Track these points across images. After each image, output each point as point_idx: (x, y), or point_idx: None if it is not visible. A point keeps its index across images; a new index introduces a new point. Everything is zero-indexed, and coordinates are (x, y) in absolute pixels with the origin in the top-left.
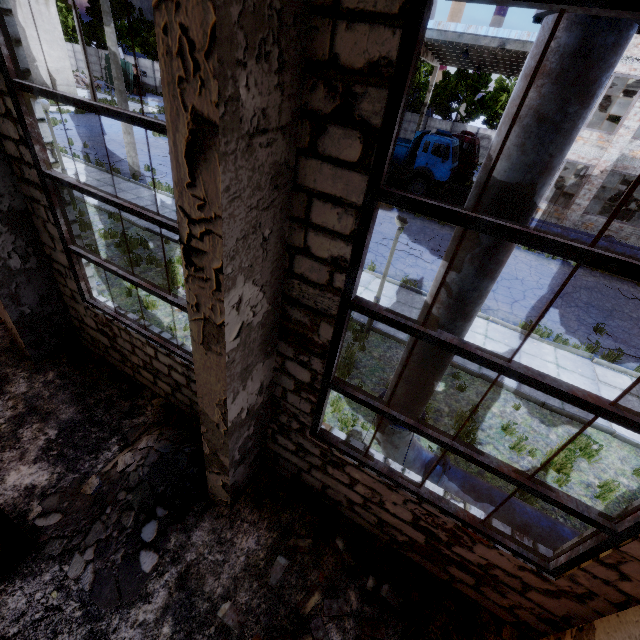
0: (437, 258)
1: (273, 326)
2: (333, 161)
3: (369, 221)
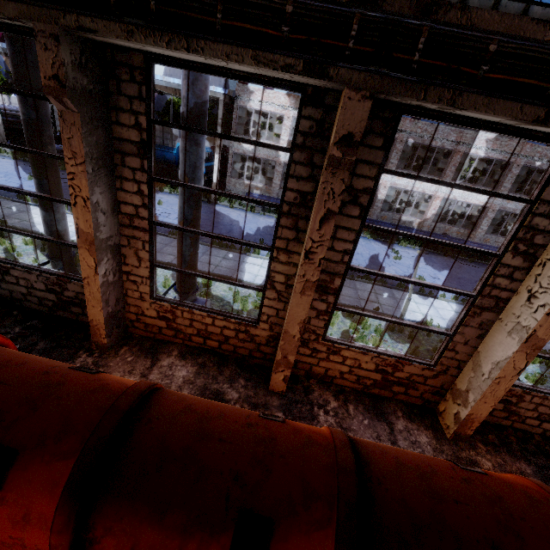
0: None
1: None
2: None
3: None
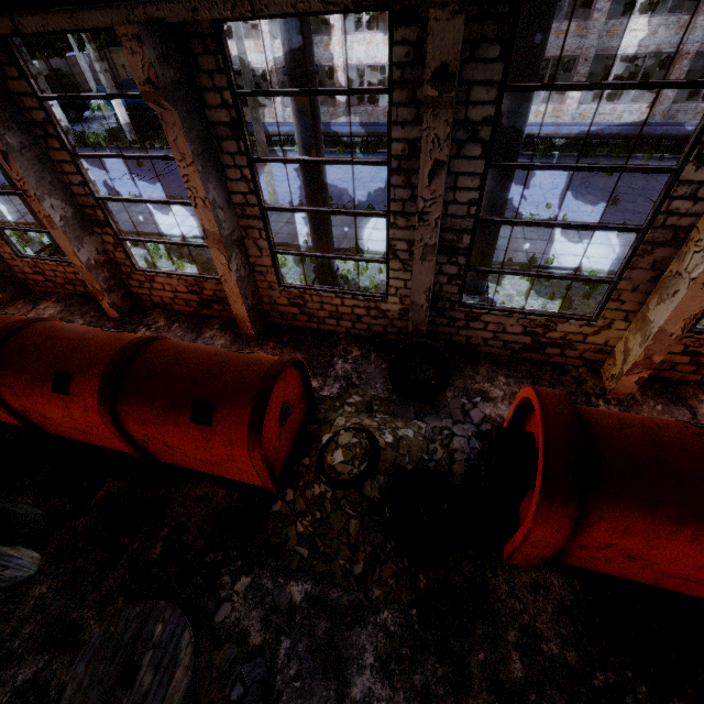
0: (155, 177)
1: None
2: None
3: None
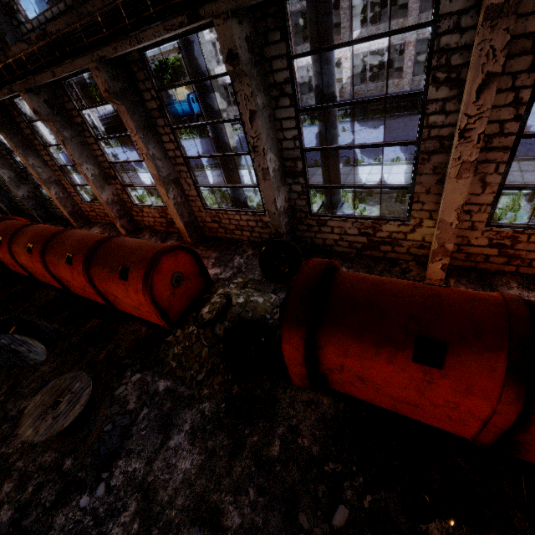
0: None
1: (21, 178)
2: (2, 150)
3: (10, 156)
